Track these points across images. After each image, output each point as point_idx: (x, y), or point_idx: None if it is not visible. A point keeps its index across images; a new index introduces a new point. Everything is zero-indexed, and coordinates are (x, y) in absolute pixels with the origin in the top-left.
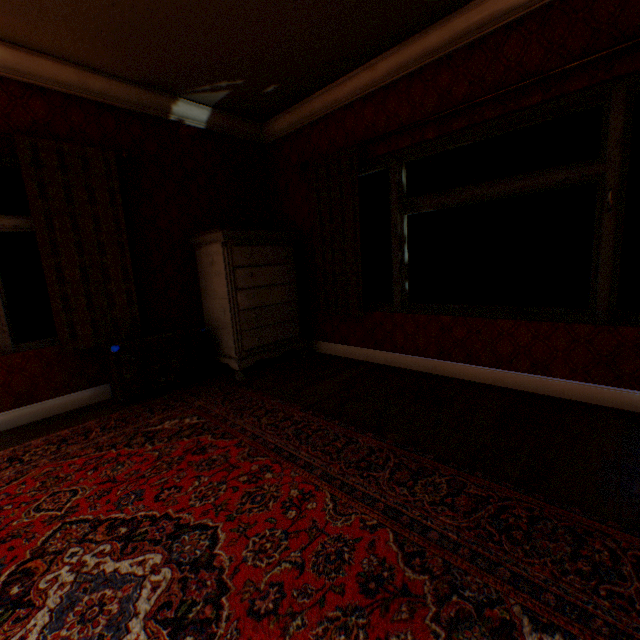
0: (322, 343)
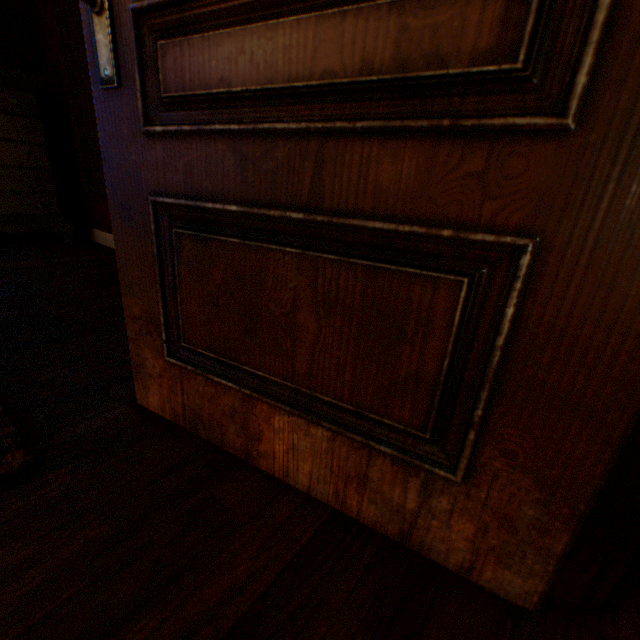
0: (98, 232)
